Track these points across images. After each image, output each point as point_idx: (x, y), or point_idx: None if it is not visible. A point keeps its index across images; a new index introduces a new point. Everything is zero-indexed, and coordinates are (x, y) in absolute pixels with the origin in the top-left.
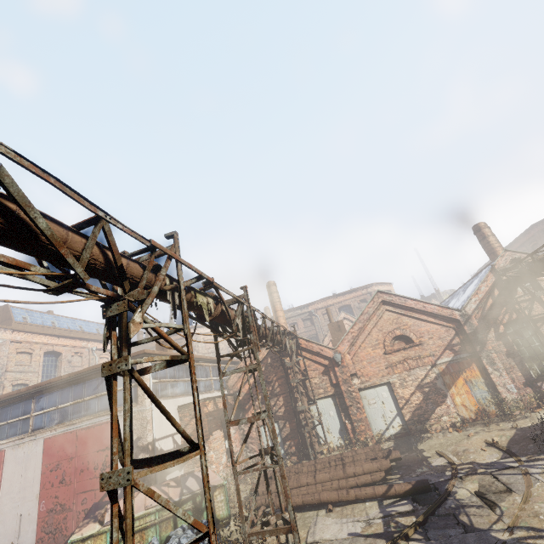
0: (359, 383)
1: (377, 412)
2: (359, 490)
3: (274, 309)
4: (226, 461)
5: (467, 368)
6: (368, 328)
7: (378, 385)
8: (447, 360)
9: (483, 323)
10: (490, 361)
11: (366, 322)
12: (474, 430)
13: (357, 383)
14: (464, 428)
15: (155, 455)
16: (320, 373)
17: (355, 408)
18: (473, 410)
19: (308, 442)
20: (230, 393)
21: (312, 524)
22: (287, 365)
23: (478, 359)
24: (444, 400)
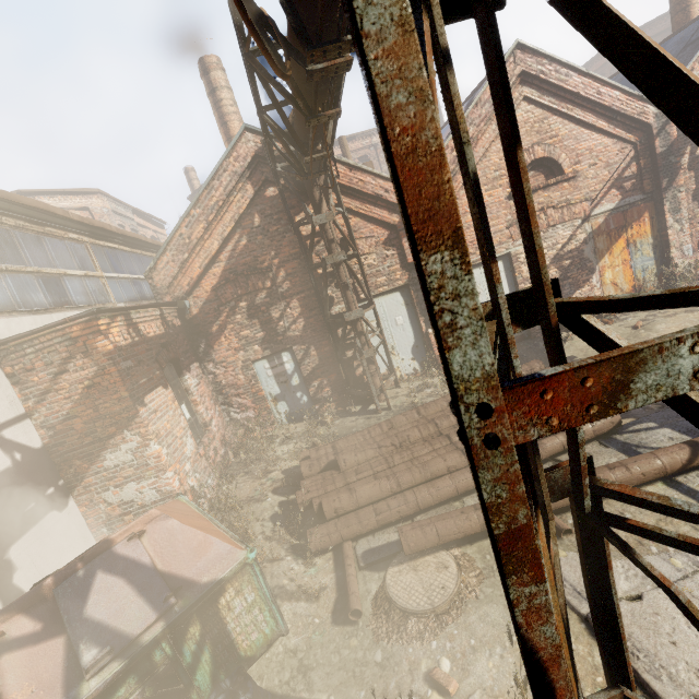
0: None
1: None
2: (625, 472)
3: (228, 132)
4: (195, 447)
5: (636, 221)
6: (485, 140)
7: None
8: (609, 209)
9: (681, 135)
10: (674, 207)
11: (483, 126)
12: (636, 318)
13: None
14: (618, 318)
15: None
16: (381, 244)
17: None
18: (626, 290)
19: (357, 375)
20: (168, 302)
21: (573, 600)
22: (317, 223)
23: (654, 205)
24: (590, 278)
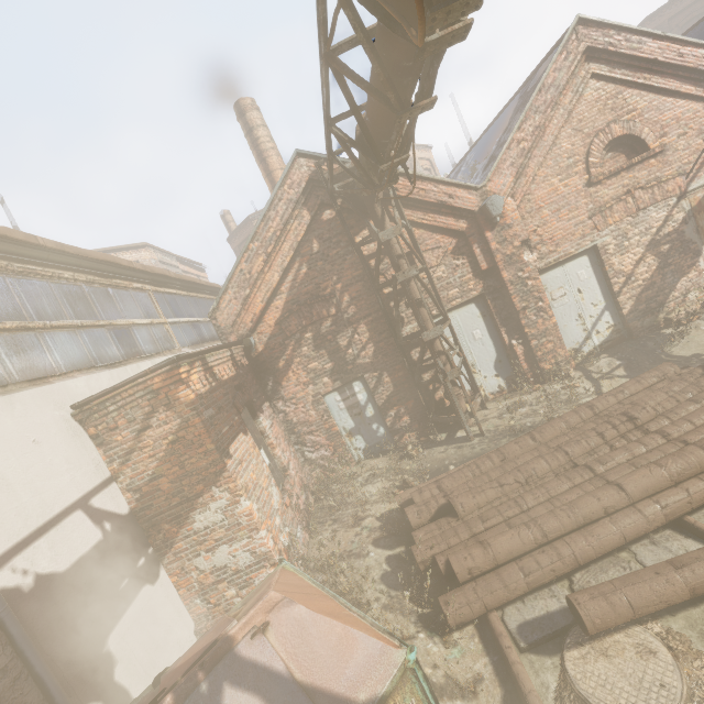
0: (536, 260)
1: (569, 312)
2: None
3: (267, 168)
4: (280, 496)
5: None
6: (553, 127)
7: (571, 258)
8: None
9: None
10: None
11: (550, 112)
12: None
13: (532, 261)
14: None
15: (6, 627)
16: (449, 254)
17: (534, 312)
18: None
19: (437, 400)
20: (235, 341)
21: None
22: (384, 239)
23: None
24: (696, 262)
